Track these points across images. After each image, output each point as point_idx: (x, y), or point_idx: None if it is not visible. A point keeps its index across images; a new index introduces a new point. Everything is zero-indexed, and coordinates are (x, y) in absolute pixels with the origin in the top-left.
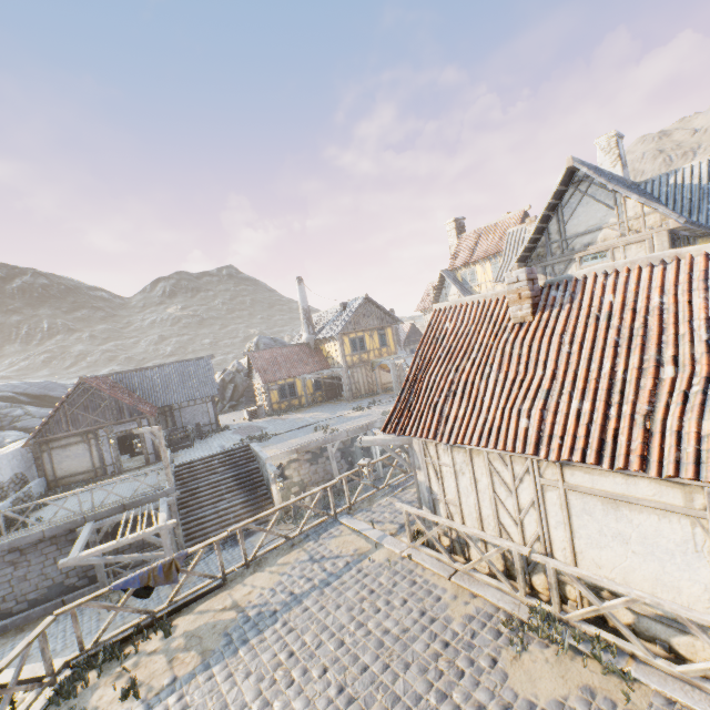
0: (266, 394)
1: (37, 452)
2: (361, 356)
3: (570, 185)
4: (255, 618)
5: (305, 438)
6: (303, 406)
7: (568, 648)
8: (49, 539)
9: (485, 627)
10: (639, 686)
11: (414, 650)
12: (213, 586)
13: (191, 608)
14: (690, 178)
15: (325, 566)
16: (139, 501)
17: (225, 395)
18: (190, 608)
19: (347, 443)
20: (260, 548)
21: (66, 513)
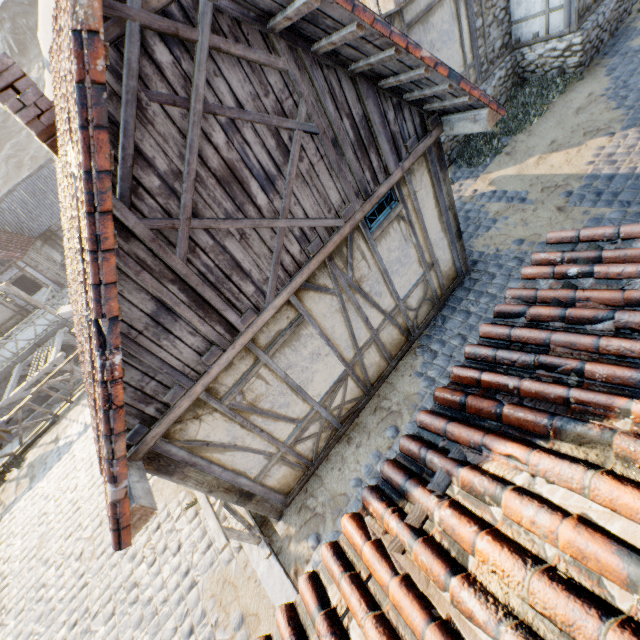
0: None
1: None
2: None
3: None
4: (62, 449)
5: None
6: None
7: None
8: (4, 380)
9: None
10: None
11: None
12: (48, 425)
13: (37, 443)
14: None
15: None
16: (45, 338)
17: None
18: (37, 443)
19: None
20: None
21: (5, 359)
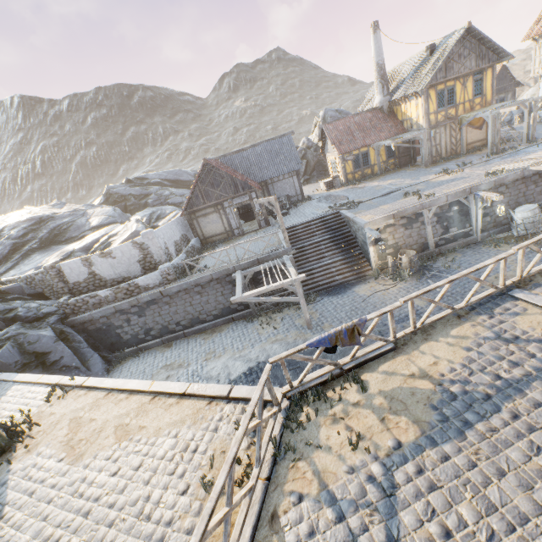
0: (343, 165)
1: (189, 219)
2: (446, 113)
3: None
4: (463, 397)
5: (397, 204)
6: (375, 175)
7: None
8: (215, 280)
9: None
10: None
11: None
12: (388, 349)
13: (372, 366)
14: None
15: (529, 350)
16: (267, 257)
17: (299, 171)
18: (371, 366)
19: (444, 208)
20: (366, 298)
21: (219, 263)
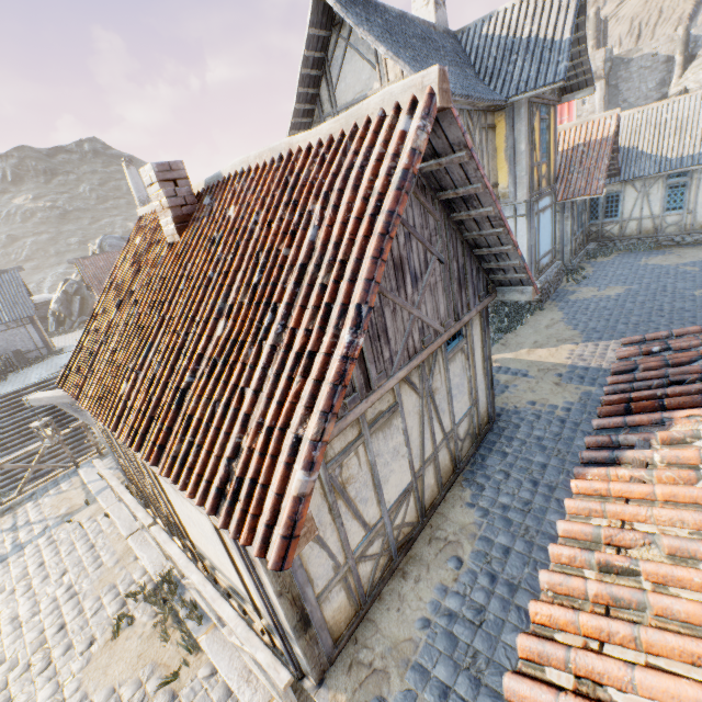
0: None
1: None
2: None
3: (333, 29)
4: None
5: None
6: None
7: (173, 616)
8: None
9: (115, 599)
10: (201, 656)
11: (23, 642)
12: None
13: None
14: (501, 26)
15: (19, 535)
16: None
17: (72, 310)
18: None
19: None
20: None
21: None
